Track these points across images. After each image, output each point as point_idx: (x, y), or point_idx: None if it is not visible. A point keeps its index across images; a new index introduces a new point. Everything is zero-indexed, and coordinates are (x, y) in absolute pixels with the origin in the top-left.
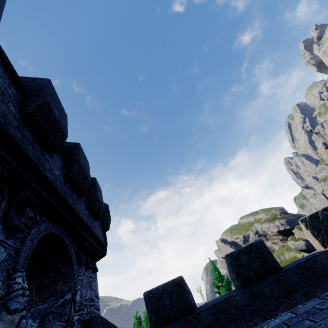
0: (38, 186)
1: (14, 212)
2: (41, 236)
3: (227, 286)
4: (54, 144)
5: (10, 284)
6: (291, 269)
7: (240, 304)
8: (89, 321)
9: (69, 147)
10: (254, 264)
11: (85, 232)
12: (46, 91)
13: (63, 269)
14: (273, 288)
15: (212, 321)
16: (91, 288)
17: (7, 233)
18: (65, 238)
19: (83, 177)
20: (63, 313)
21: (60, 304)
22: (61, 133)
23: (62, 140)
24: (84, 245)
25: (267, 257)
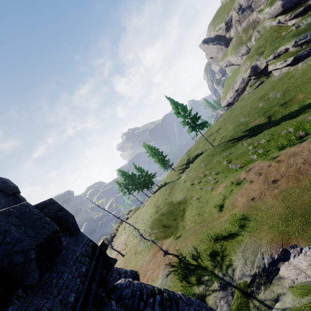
0: None
1: None
2: None
3: (183, 111)
4: None
5: None
6: None
7: None
8: None
9: None
10: None
11: None
12: None
13: None
14: None
15: None
16: None
17: None
18: None
19: None
20: None
21: None
22: None
23: None
24: None
25: None
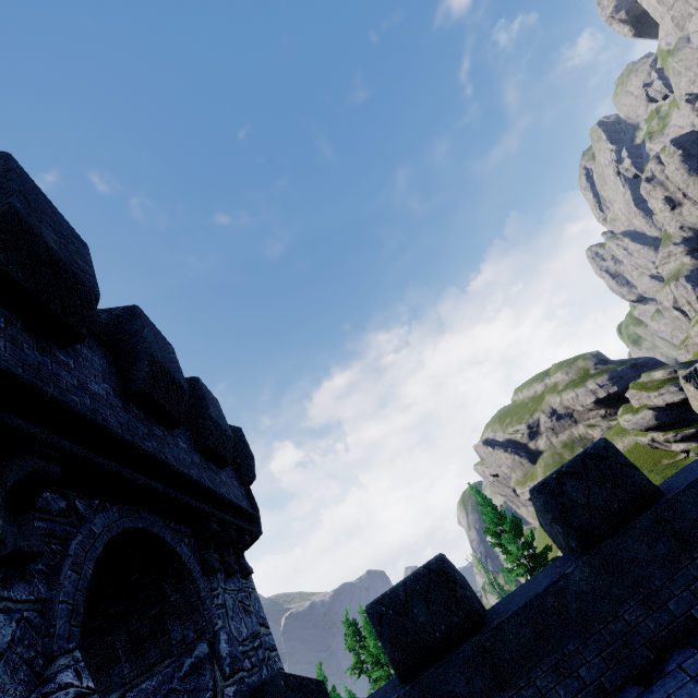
0: (56, 434)
1: (5, 517)
2: (99, 548)
3: (514, 529)
4: (69, 321)
5: (45, 694)
6: (686, 492)
7: (586, 590)
8: (261, 690)
9: (115, 321)
10: (600, 496)
11: (205, 503)
12: (6, 186)
13: (176, 596)
14: (654, 541)
15: (531, 637)
16: (247, 612)
17: (2, 573)
18: (162, 530)
19: (168, 384)
20: (199, 687)
21: (188, 669)
22: (79, 290)
23: (89, 307)
24: (209, 532)
25: (626, 474)
